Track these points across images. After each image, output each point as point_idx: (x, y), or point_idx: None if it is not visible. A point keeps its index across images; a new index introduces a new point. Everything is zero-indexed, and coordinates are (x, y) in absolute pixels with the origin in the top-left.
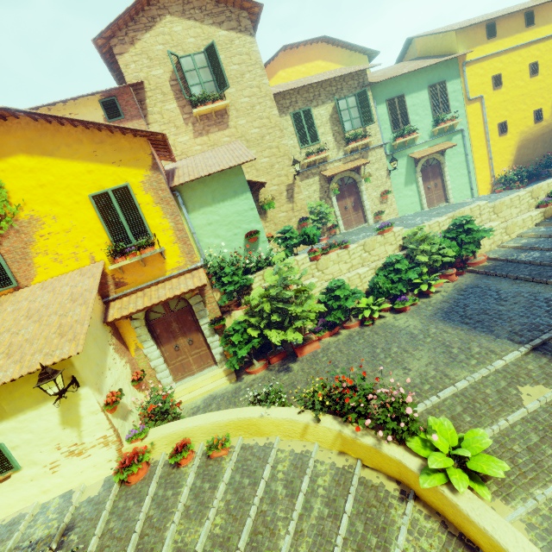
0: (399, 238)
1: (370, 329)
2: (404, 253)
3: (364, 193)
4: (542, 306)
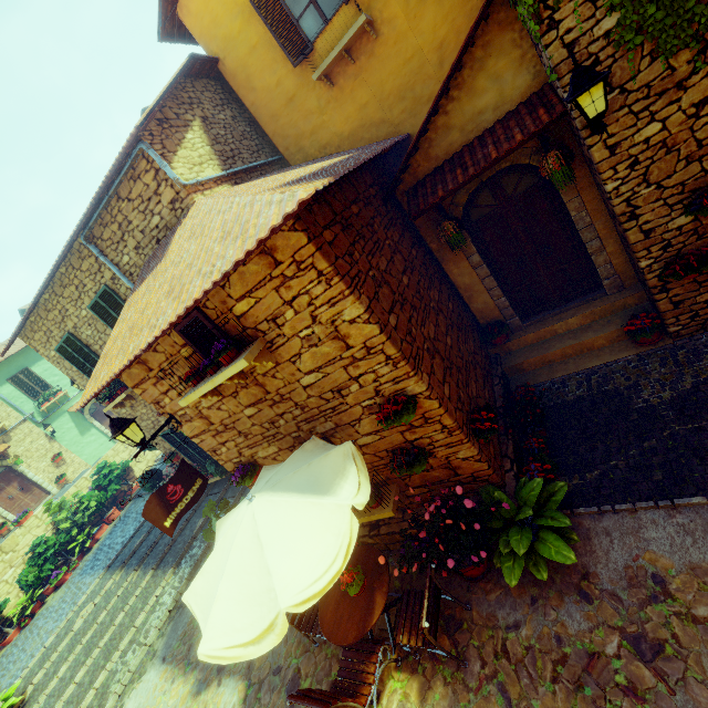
0: (46, 516)
1: (27, 628)
2: (54, 527)
3: (27, 472)
4: (137, 519)
